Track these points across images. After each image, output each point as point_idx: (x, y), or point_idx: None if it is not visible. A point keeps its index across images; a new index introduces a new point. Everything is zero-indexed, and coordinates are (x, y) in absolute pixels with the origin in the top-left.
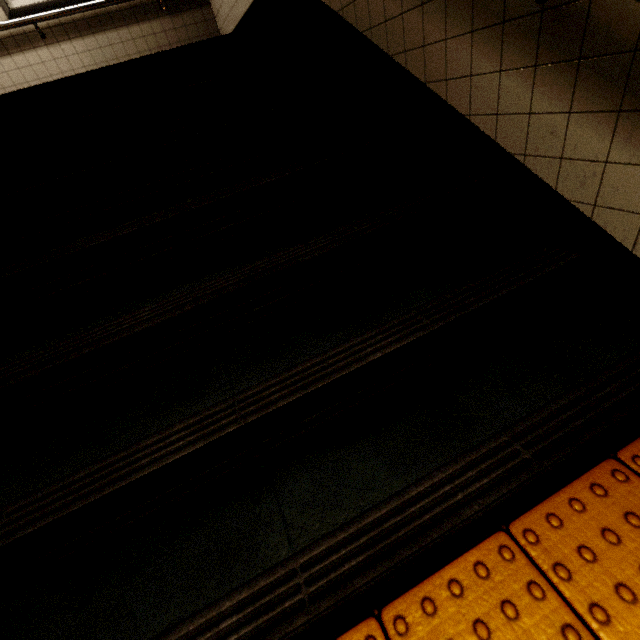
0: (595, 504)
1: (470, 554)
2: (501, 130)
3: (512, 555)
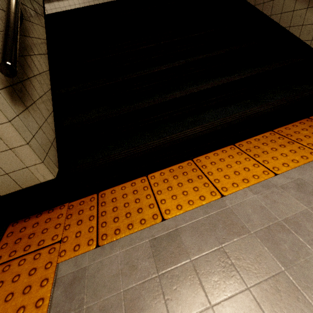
0: (300, 125)
1: (261, 135)
2: (282, 19)
3: (274, 134)
